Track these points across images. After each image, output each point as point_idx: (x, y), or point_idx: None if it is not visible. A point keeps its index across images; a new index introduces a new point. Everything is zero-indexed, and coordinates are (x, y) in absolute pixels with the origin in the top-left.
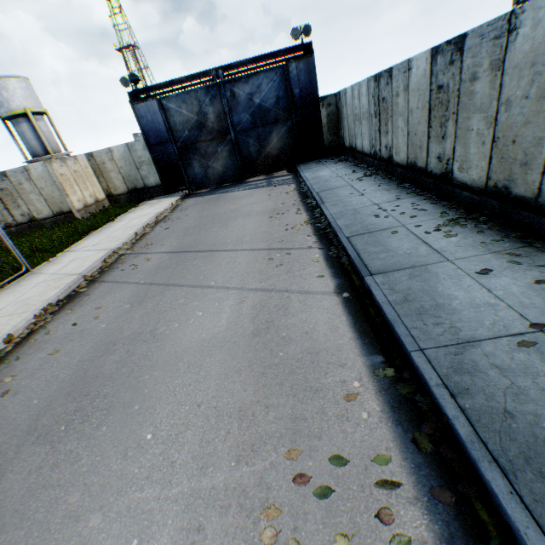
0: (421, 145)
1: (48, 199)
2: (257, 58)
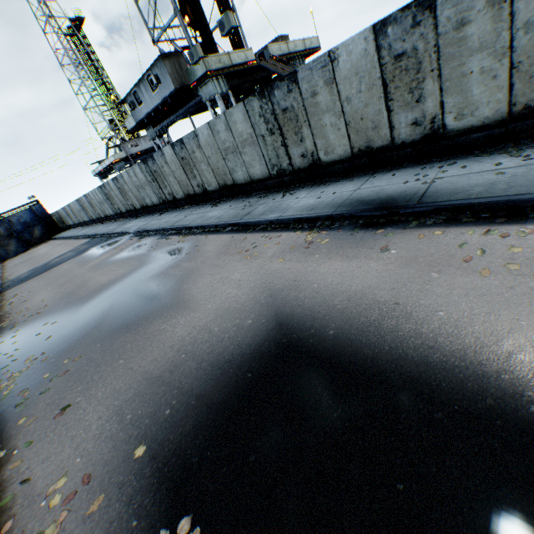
0: (77, 219)
1: None
2: (17, 208)
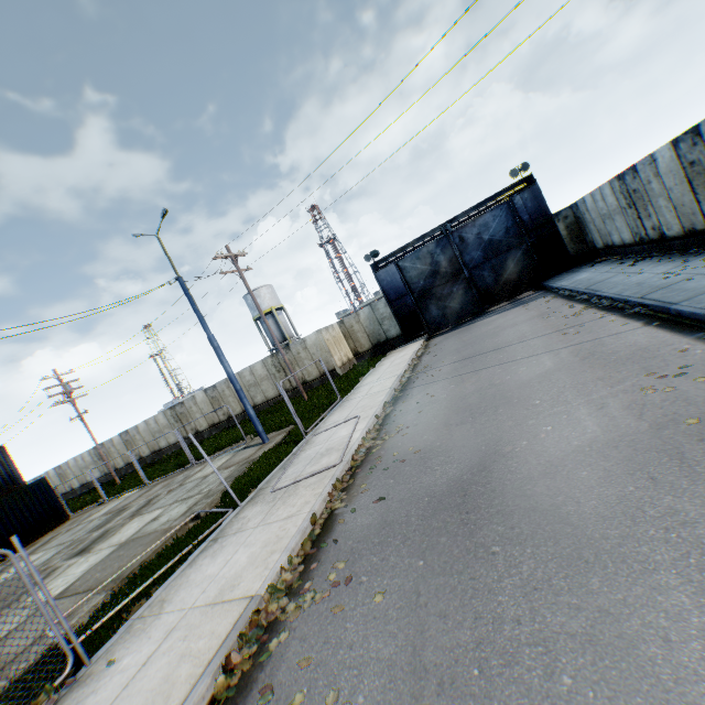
0: (691, 211)
1: (317, 362)
2: (480, 203)
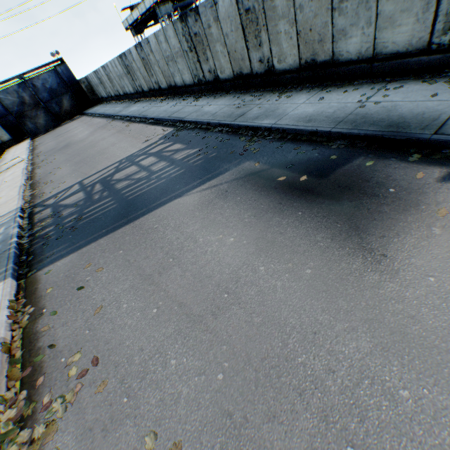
0: (113, 89)
1: None
2: (39, 67)
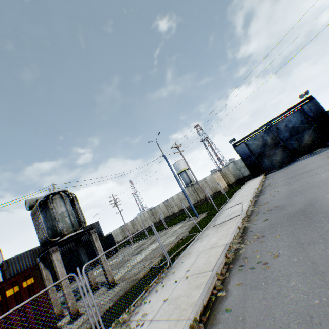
0: None
1: (211, 188)
2: (284, 112)
